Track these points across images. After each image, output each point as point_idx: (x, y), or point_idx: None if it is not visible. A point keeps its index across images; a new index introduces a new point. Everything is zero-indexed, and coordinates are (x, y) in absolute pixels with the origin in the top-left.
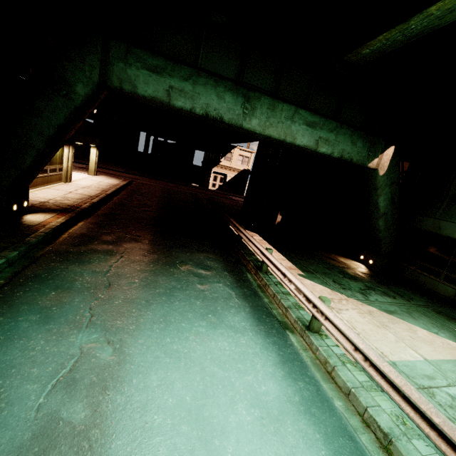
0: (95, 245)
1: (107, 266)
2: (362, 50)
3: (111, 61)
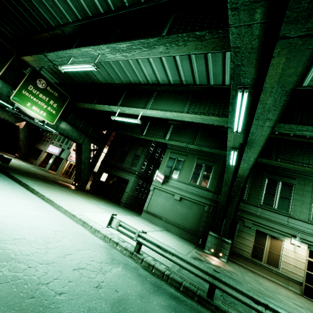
0: None
1: None
2: None
3: None
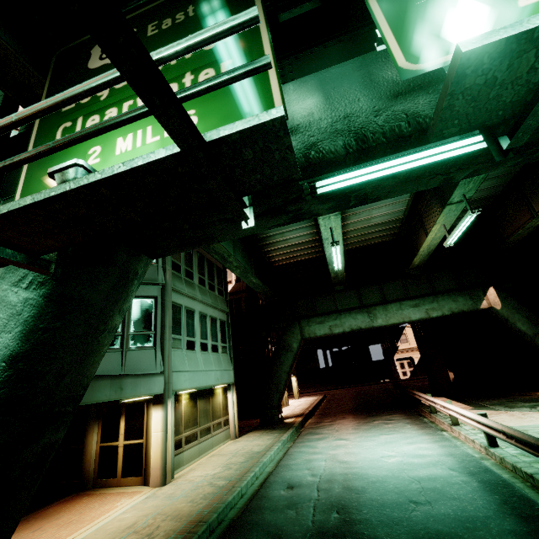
0: (323, 423)
1: (333, 427)
2: (414, 264)
3: (303, 328)
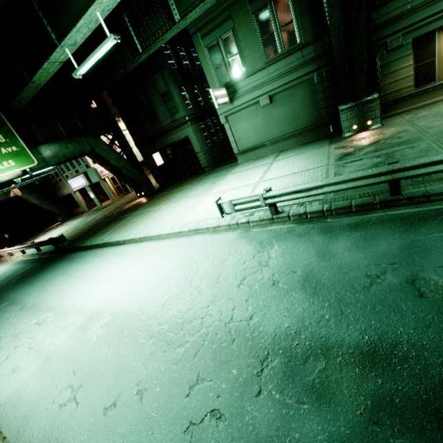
0: None
1: None
2: None
3: None
